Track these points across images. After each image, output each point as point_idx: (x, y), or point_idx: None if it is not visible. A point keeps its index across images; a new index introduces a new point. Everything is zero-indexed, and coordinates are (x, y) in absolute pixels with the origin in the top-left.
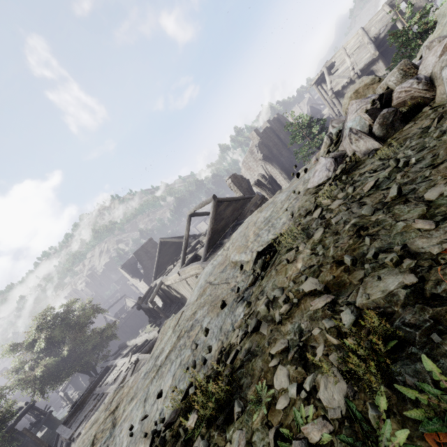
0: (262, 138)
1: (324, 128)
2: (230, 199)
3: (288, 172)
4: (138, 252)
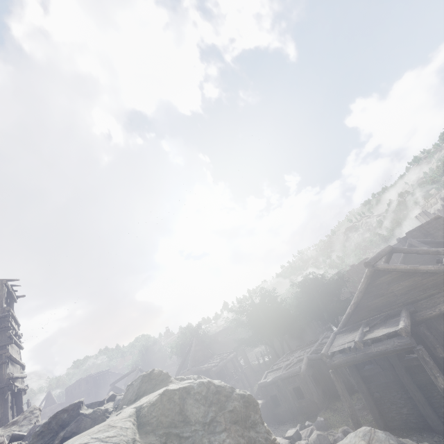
0: None
1: None
2: (406, 270)
3: None
4: (413, 233)
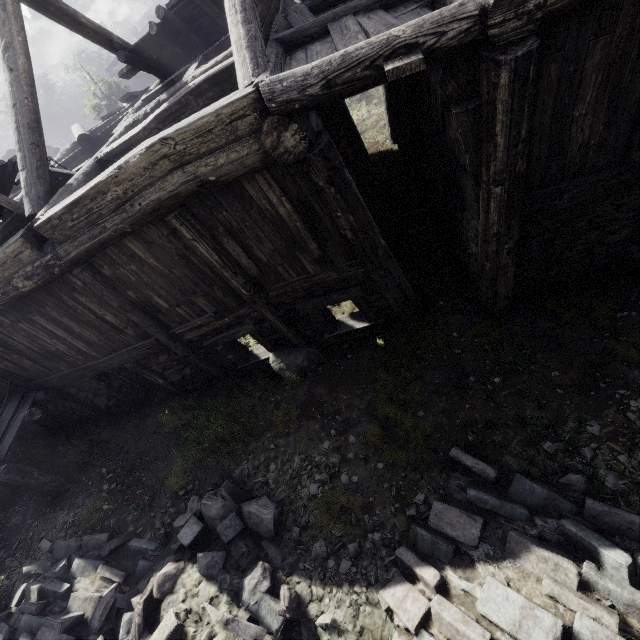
0: None
1: None
2: None
3: None
4: None
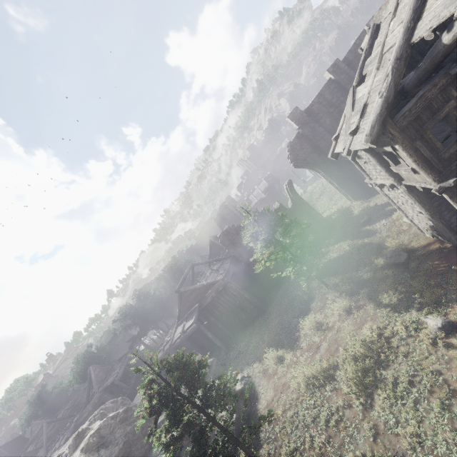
0: (302, 127)
1: (299, 223)
2: (192, 289)
3: (348, 173)
4: (217, 219)
